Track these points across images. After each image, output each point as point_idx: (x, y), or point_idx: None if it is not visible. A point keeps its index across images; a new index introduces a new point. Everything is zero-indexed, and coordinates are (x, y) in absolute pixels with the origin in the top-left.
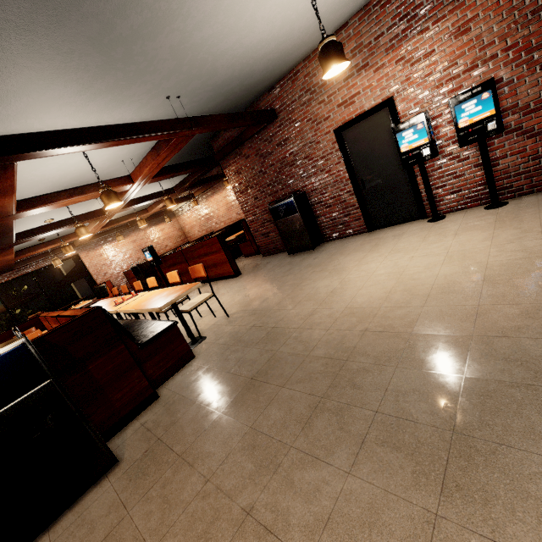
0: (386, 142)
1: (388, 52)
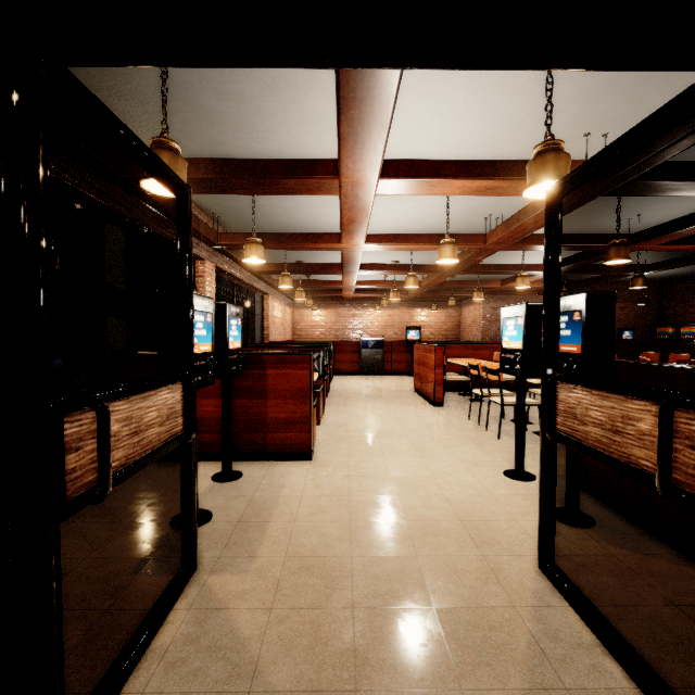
0: None
1: None
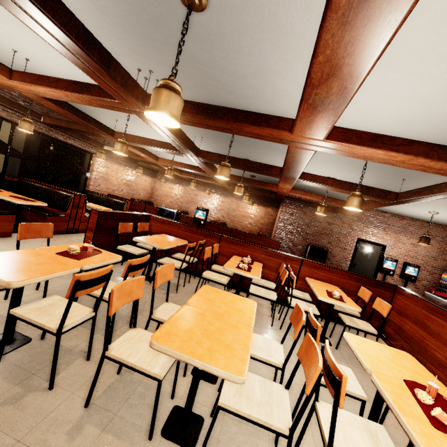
0: (373, 257)
1: (393, 232)
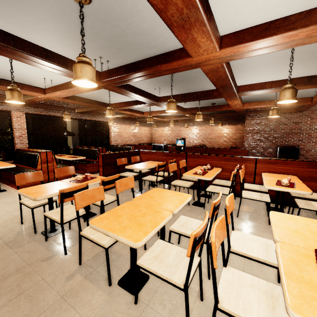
0: None
1: None
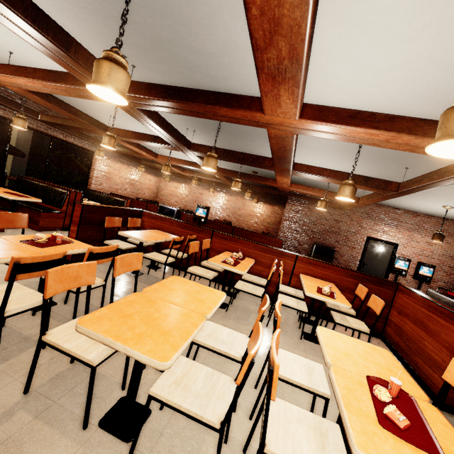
0: (385, 257)
1: (406, 230)
